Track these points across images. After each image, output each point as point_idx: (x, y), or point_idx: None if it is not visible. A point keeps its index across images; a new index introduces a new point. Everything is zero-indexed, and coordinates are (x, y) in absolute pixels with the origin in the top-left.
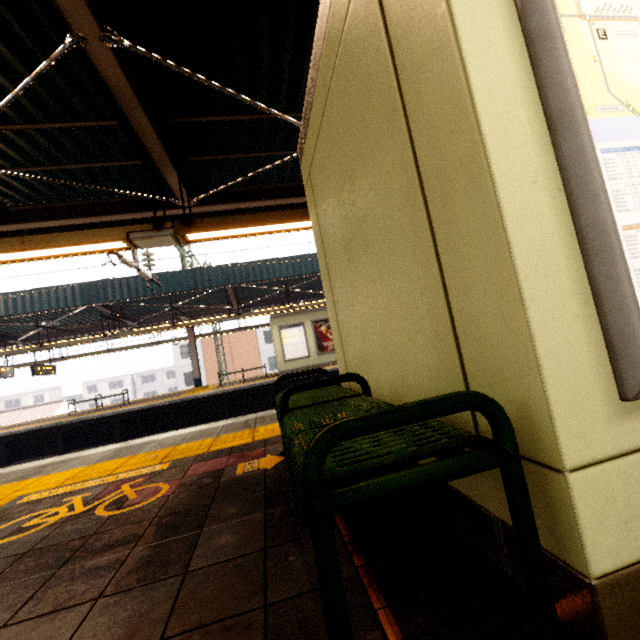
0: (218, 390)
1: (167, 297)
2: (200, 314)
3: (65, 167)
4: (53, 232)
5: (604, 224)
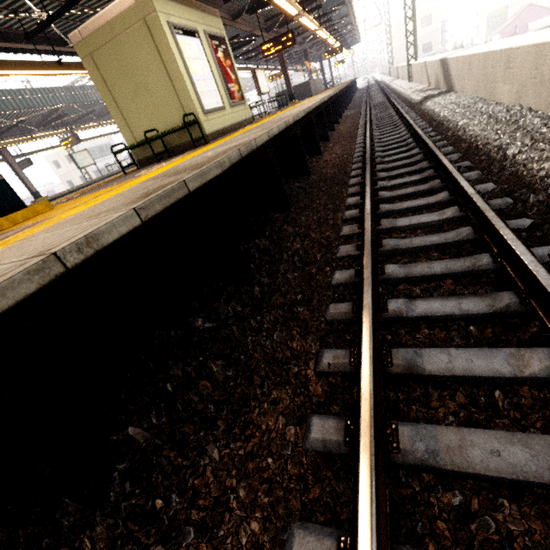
0: None
1: None
2: None
3: None
4: None
5: (197, 92)
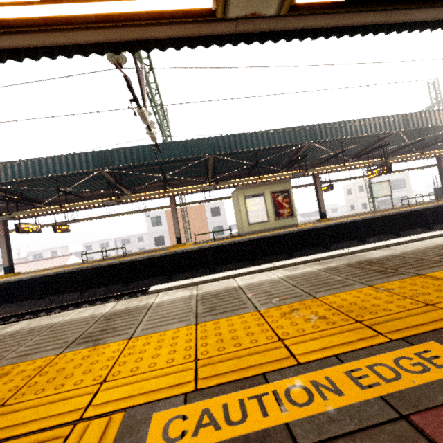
0: (202, 245)
1: (158, 169)
2: (179, 186)
3: None
4: (85, 52)
5: None
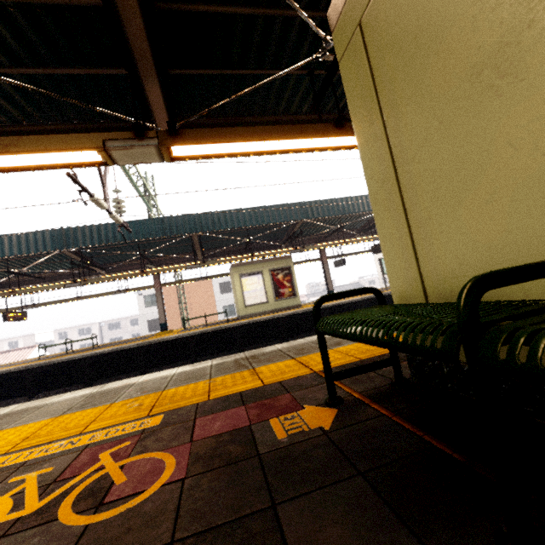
0: (184, 333)
1: (135, 246)
2: (166, 263)
3: (30, 71)
4: None
5: None
